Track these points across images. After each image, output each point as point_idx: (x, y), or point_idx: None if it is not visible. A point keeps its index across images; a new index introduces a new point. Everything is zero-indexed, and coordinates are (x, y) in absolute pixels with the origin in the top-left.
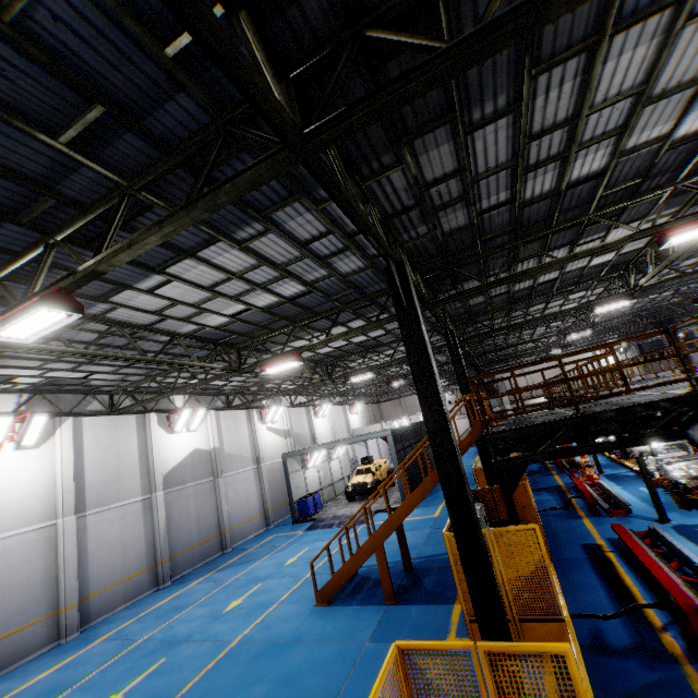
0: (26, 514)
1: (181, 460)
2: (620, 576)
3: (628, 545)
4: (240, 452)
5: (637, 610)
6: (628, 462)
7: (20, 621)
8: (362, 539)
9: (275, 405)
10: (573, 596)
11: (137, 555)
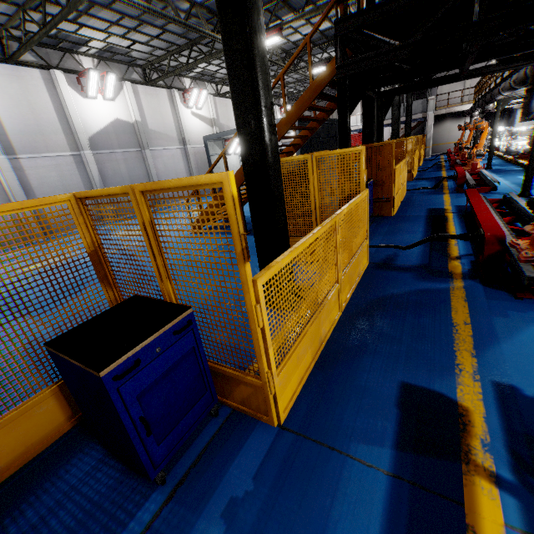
0: None
1: (104, 127)
2: (446, 226)
3: (470, 201)
4: (165, 131)
5: (443, 246)
6: (522, 161)
7: None
8: None
9: (196, 87)
10: (391, 236)
11: None
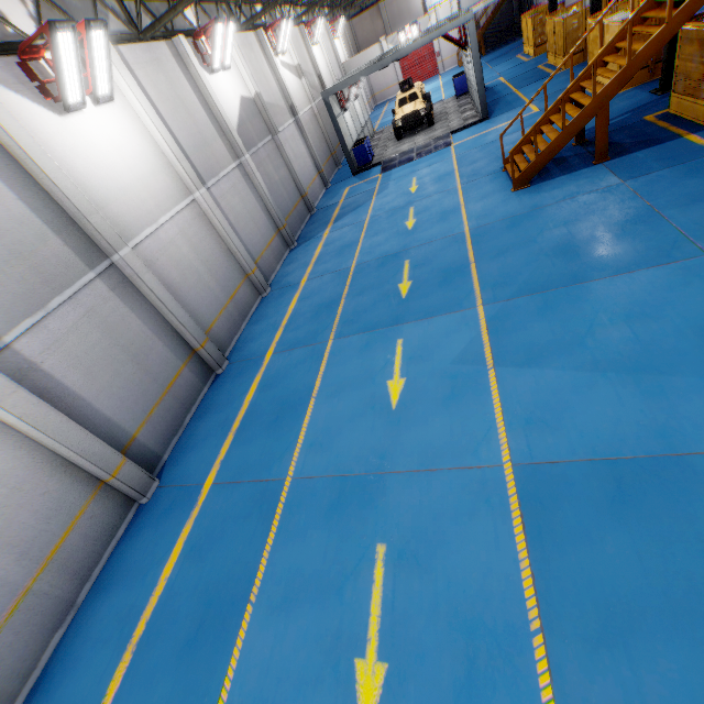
0: (166, 191)
1: (238, 115)
2: None
3: None
4: (275, 100)
5: None
6: None
7: (231, 287)
8: (473, 152)
9: (284, 17)
10: None
11: (264, 224)
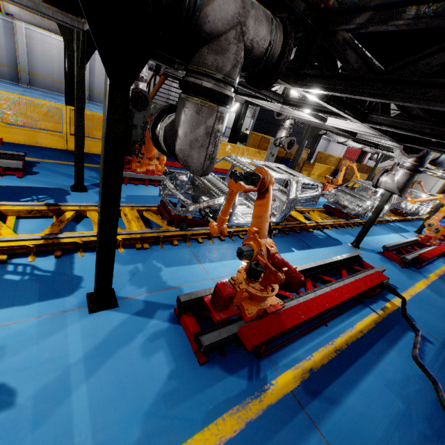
0: None
1: None
2: None
3: None
4: None
5: None
6: None
7: None
8: None
9: None
10: None
11: None
